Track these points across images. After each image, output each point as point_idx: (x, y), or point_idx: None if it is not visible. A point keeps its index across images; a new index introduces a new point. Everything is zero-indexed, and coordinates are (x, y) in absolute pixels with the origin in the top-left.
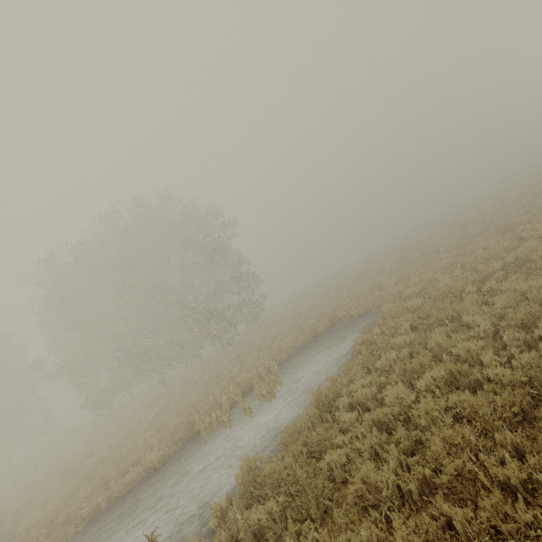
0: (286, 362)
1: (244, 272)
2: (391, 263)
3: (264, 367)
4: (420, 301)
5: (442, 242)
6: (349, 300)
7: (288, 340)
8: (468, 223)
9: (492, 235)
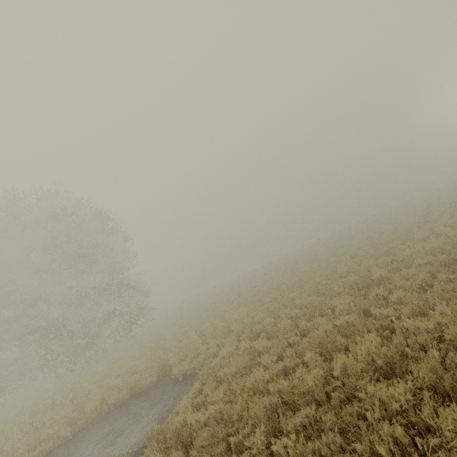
0: (63, 447)
1: (117, 280)
2: (267, 289)
3: (30, 455)
4: (203, 419)
5: (313, 276)
6: (197, 339)
7: (98, 397)
8: (346, 254)
9: (347, 289)
